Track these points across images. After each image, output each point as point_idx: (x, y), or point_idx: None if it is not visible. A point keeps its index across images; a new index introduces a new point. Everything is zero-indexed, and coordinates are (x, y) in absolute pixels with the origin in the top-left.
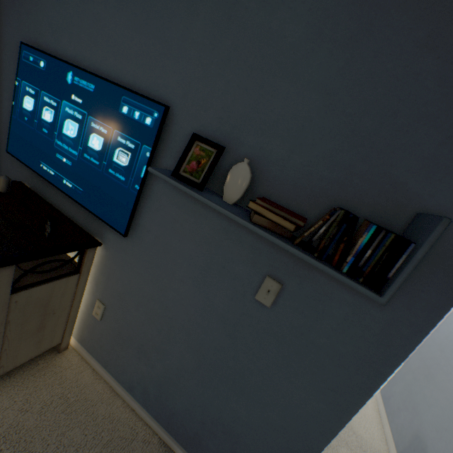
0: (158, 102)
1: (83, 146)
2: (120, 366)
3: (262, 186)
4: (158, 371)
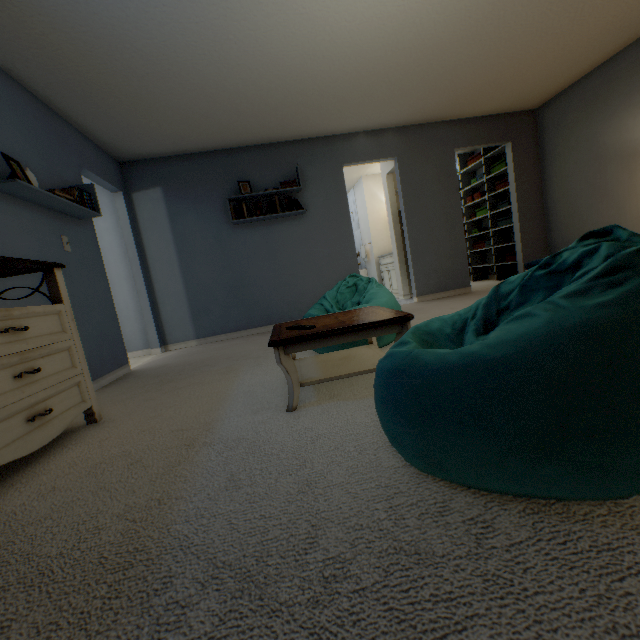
0: None
1: None
2: None
3: None
4: None
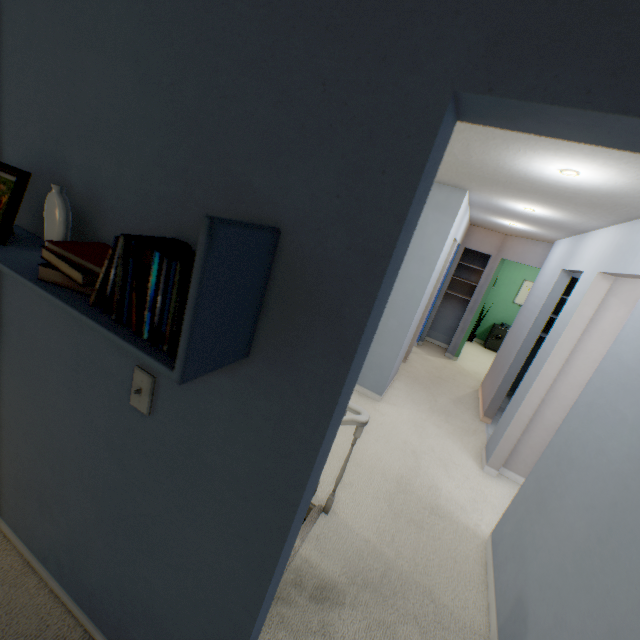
0: None
1: None
2: (29, 528)
3: (104, 226)
4: (64, 531)
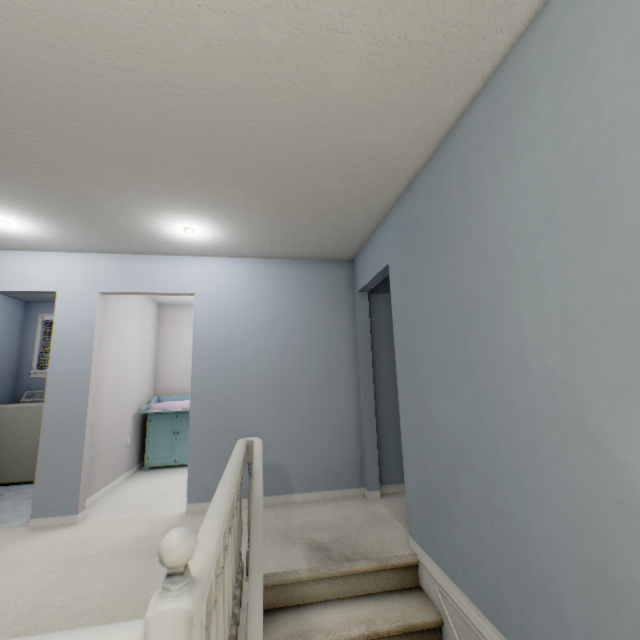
0: None
1: None
2: None
3: None
4: None
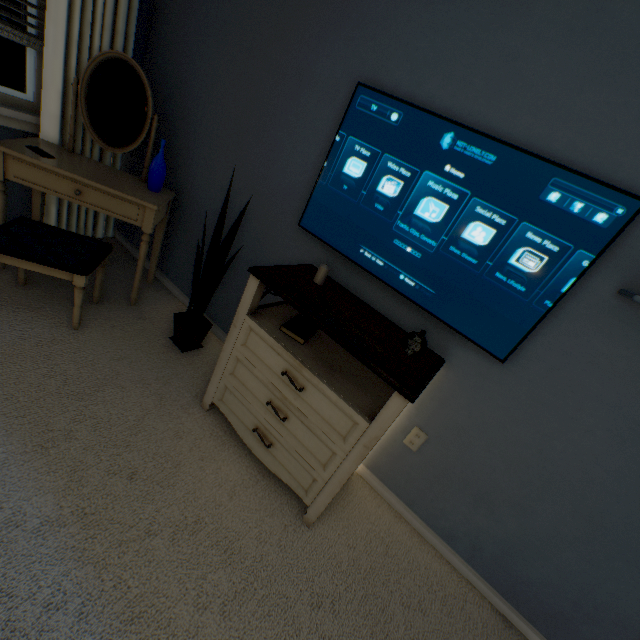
0: (629, 194)
1: (451, 236)
2: (437, 509)
3: None
4: (506, 529)
